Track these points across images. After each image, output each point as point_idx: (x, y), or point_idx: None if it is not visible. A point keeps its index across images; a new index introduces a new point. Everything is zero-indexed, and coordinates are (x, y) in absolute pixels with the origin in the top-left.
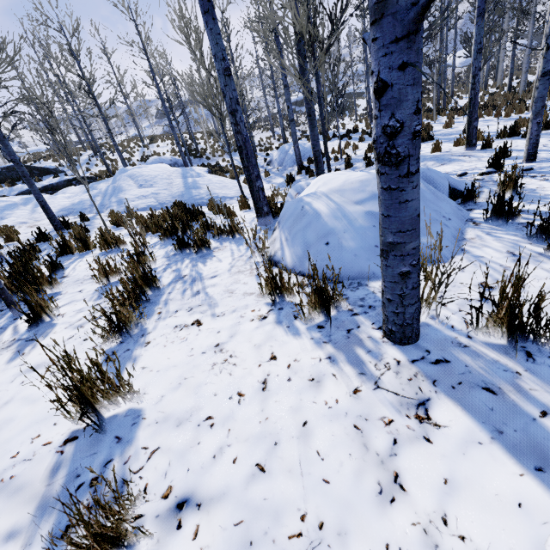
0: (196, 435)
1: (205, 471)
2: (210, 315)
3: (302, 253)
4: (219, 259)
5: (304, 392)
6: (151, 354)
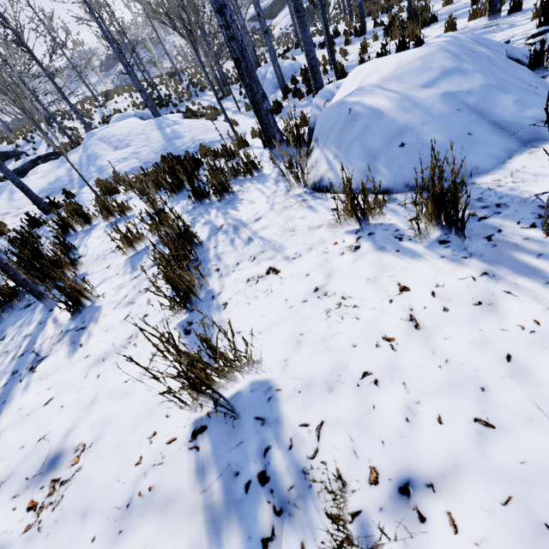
0: (362, 398)
1: (408, 440)
2: (283, 260)
3: (366, 166)
4: (250, 200)
5: (479, 320)
6: (238, 316)
